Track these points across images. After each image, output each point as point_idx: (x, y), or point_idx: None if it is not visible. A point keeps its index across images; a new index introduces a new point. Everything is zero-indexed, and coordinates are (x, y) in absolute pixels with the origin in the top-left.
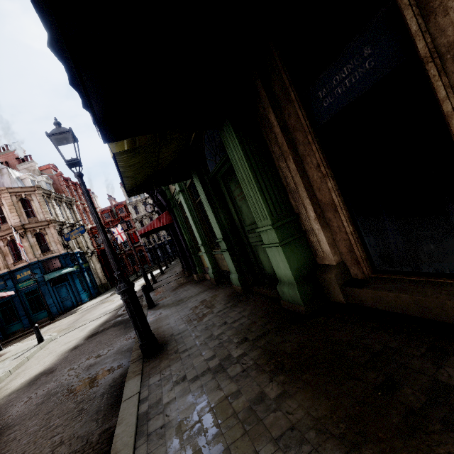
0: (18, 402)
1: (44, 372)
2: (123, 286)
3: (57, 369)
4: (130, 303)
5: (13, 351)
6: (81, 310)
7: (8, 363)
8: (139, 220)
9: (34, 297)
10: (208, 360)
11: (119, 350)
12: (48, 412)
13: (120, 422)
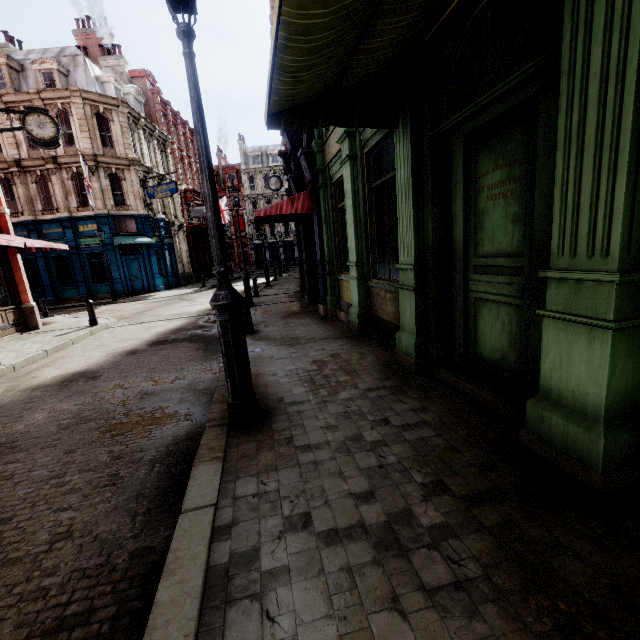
0: (39, 408)
1: (84, 374)
2: (224, 296)
3: (101, 377)
4: (230, 330)
5: (59, 324)
6: (152, 299)
7: (49, 339)
8: (252, 199)
9: (97, 262)
10: (359, 498)
11: (192, 385)
12: (69, 451)
13: (171, 569)
